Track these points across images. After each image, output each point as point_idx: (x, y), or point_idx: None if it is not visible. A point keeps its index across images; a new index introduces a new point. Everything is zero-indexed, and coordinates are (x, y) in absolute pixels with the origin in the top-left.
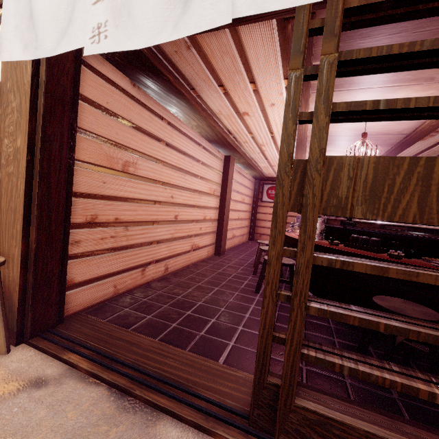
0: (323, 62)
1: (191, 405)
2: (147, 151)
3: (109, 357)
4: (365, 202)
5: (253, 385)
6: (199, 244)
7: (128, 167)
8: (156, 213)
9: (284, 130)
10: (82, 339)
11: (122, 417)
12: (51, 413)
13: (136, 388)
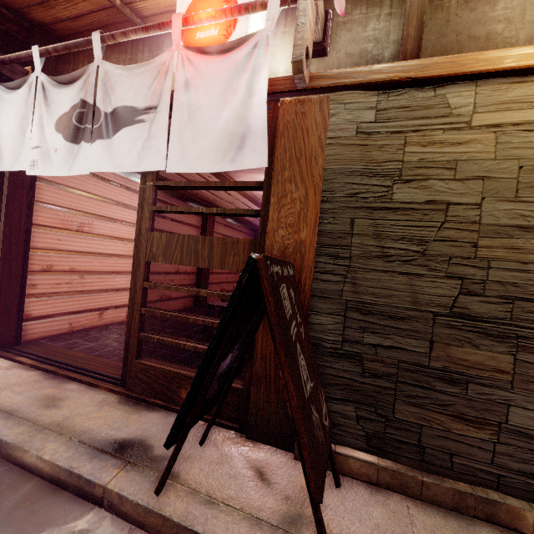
0: (147, 186)
1: (91, 376)
2: (104, 214)
3: (48, 359)
4: (162, 255)
5: (123, 359)
6: (171, 295)
7: (83, 227)
8: (114, 265)
9: (138, 216)
10: (32, 352)
11: (46, 381)
12: (2, 379)
13: (60, 371)
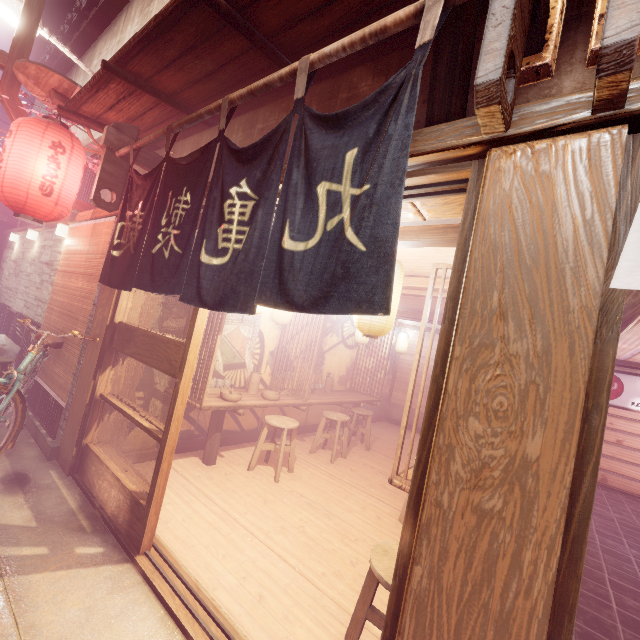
0: None
1: None
2: None
3: None
4: None
5: None
6: None
7: None
8: None
9: None
10: None
11: None
12: None
13: None
